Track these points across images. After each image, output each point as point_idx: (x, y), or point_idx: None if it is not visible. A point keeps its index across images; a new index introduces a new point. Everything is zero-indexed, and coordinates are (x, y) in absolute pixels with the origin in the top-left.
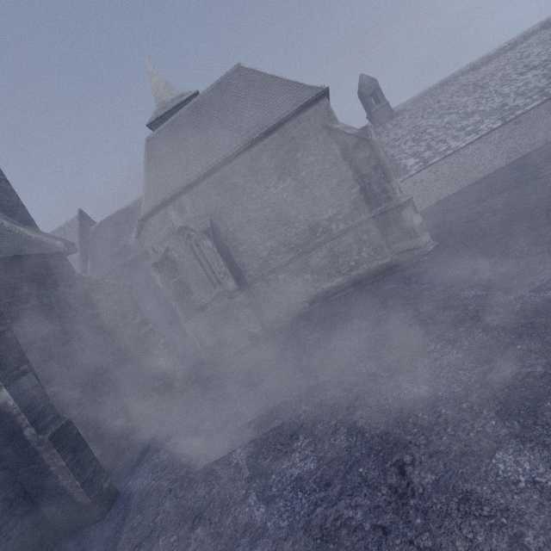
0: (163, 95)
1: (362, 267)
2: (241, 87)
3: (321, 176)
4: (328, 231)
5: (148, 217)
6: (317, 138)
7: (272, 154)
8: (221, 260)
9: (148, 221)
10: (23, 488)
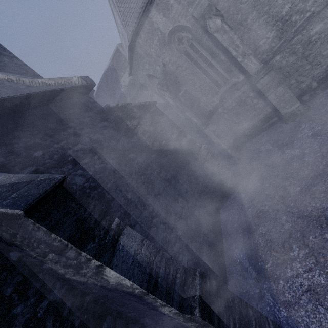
0: None
1: None
2: None
3: None
4: None
5: (135, 38)
6: None
7: None
8: (236, 38)
9: (136, 44)
10: None
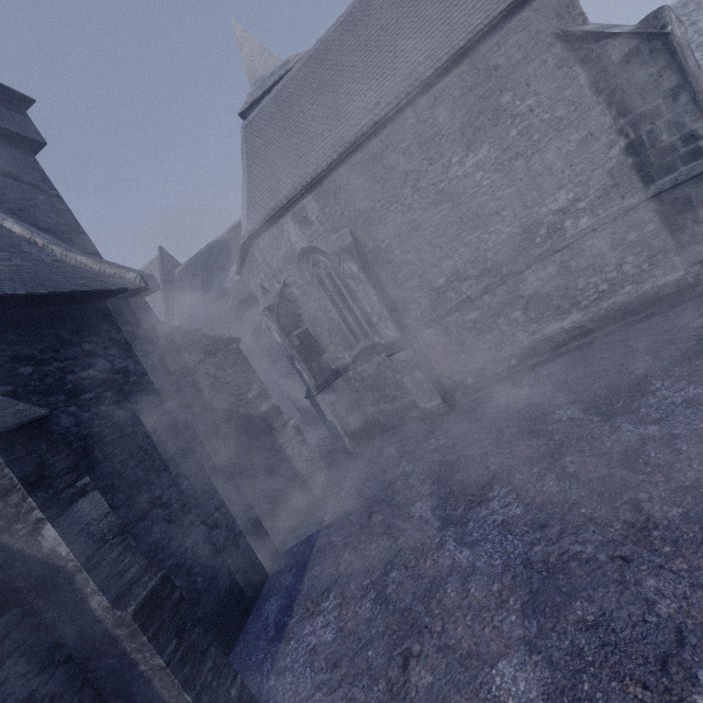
0: (258, 68)
1: (621, 292)
2: (389, 7)
3: (548, 133)
4: (557, 232)
5: (255, 237)
6: (542, 60)
7: (455, 105)
8: (373, 294)
9: (255, 244)
10: (98, 694)
